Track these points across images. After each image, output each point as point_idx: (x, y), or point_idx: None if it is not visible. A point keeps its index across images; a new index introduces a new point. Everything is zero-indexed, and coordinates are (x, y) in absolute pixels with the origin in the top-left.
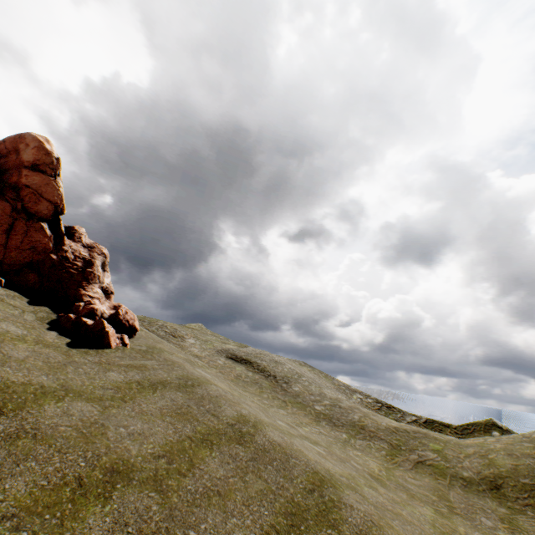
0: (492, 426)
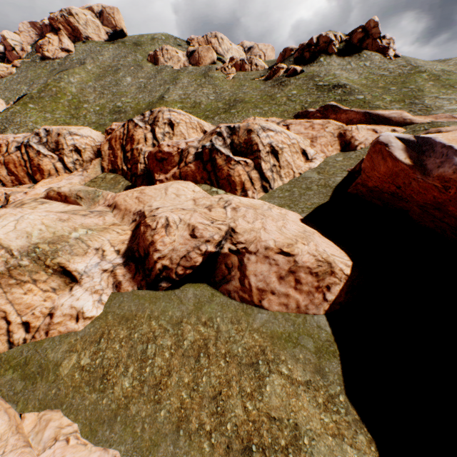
0: None
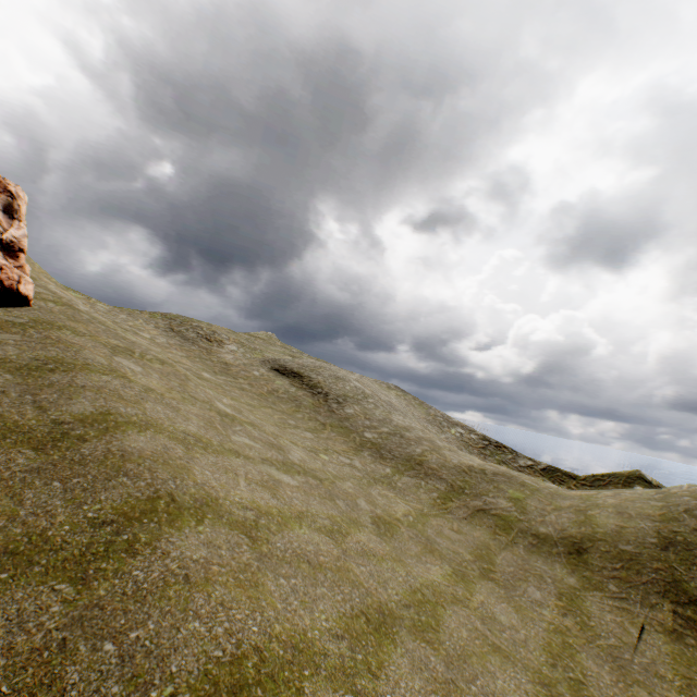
0: (637, 480)
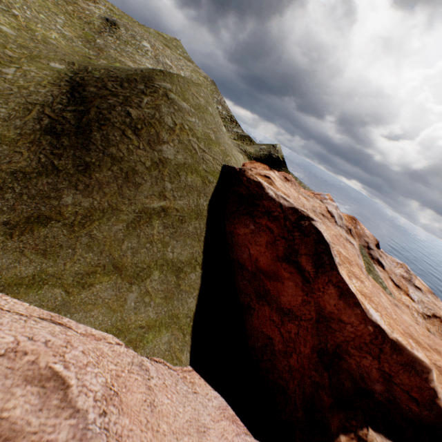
0: (268, 145)
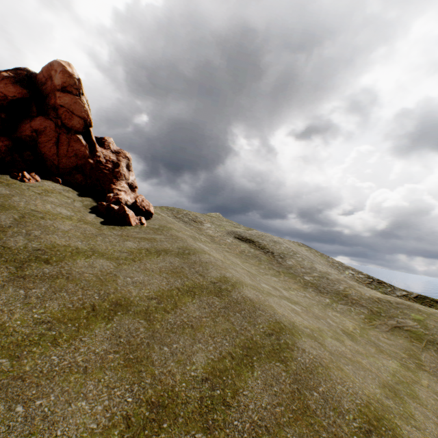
0: None
